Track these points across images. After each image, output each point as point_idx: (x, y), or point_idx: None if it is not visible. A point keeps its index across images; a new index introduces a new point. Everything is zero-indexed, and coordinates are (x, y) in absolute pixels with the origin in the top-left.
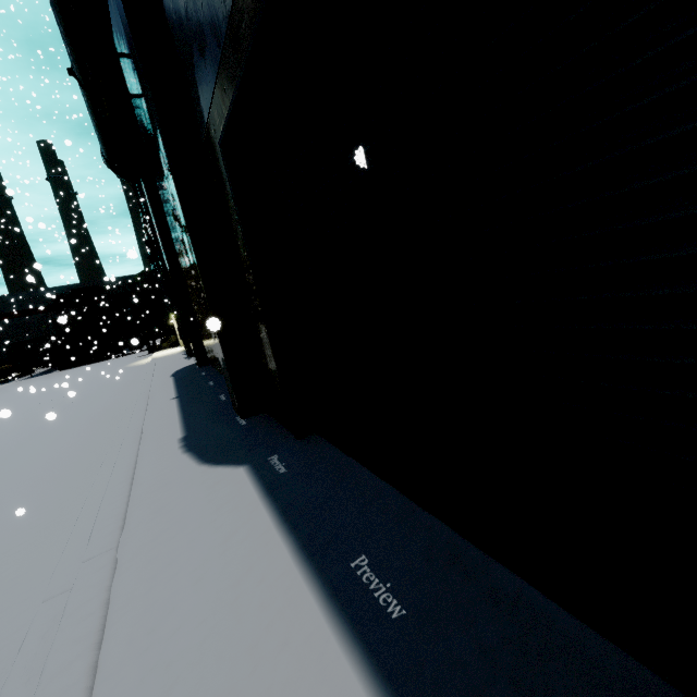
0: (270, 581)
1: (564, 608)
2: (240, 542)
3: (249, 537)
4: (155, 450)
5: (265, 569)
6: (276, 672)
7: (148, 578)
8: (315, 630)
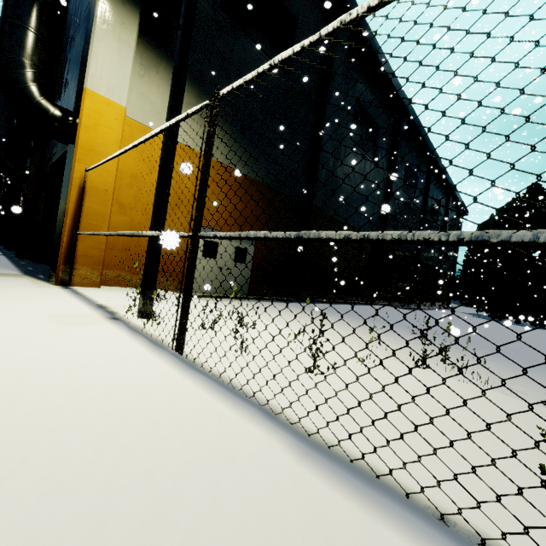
0: None
1: None
2: None
3: None
4: None
5: None
6: None
7: None
8: None
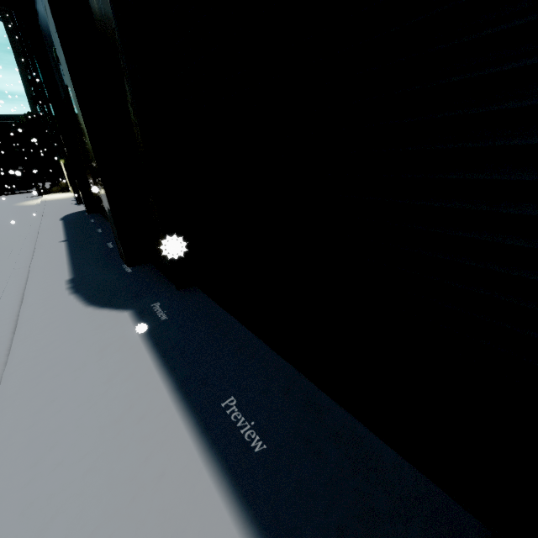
0: (150, 418)
1: (387, 444)
2: (122, 382)
3: (132, 377)
4: (42, 289)
5: (145, 407)
6: (152, 502)
7: (31, 414)
8: (189, 463)
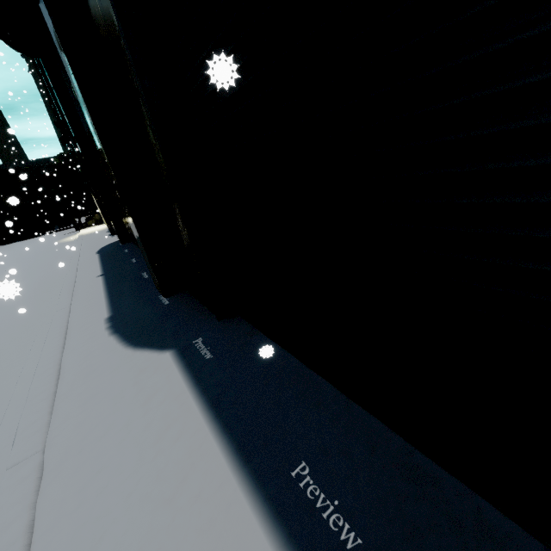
0: (208, 495)
1: (537, 538)
2: (171, 444)
3: (181, 437)
4: (82, 331)
5: (200, 479)
6: None
7: (76, 491)
8: None
